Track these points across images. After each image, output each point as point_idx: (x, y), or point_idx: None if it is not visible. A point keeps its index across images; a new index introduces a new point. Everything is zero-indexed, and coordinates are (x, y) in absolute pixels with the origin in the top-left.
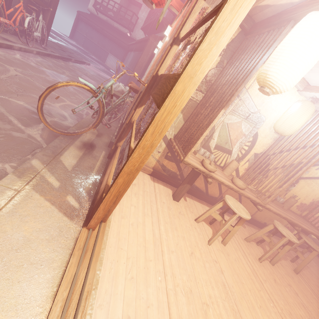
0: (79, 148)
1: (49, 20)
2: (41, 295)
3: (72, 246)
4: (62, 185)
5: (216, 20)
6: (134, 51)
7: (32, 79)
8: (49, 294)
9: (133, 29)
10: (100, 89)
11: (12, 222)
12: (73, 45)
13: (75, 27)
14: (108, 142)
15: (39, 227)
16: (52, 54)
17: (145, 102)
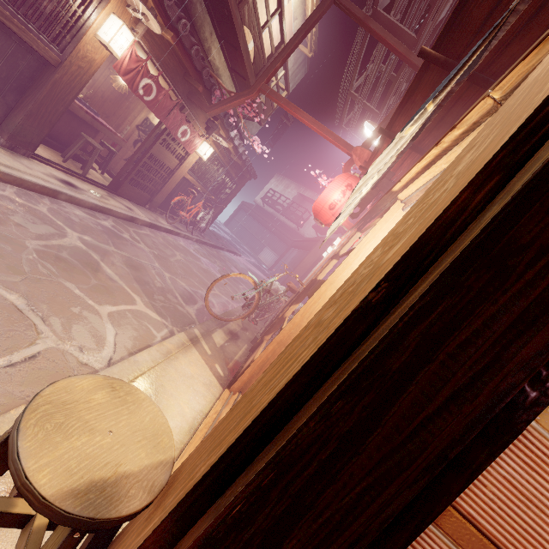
0: (226, 333)
1: (217, 213)
2: (199, 409)
3: (217, 397)
4: (213, 354)
5: (347, 258)
6: (299, 248)
7: (191, 265)
8: (204, 412)
9: (303, 225)
10: (262, 283)
11: (185, 361)
12: (226, 232)
13: (234, 215)
14: (252, 339)
15: (199, 372)
16: (208, 242)
17: (301, 300)
